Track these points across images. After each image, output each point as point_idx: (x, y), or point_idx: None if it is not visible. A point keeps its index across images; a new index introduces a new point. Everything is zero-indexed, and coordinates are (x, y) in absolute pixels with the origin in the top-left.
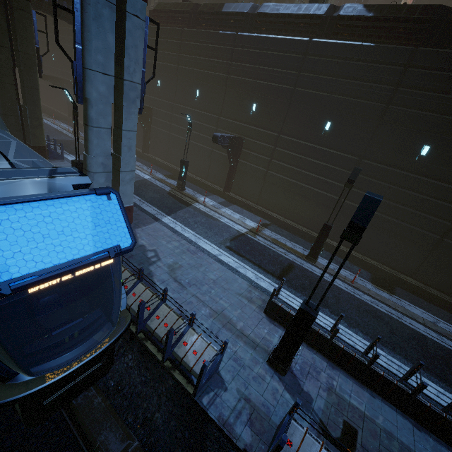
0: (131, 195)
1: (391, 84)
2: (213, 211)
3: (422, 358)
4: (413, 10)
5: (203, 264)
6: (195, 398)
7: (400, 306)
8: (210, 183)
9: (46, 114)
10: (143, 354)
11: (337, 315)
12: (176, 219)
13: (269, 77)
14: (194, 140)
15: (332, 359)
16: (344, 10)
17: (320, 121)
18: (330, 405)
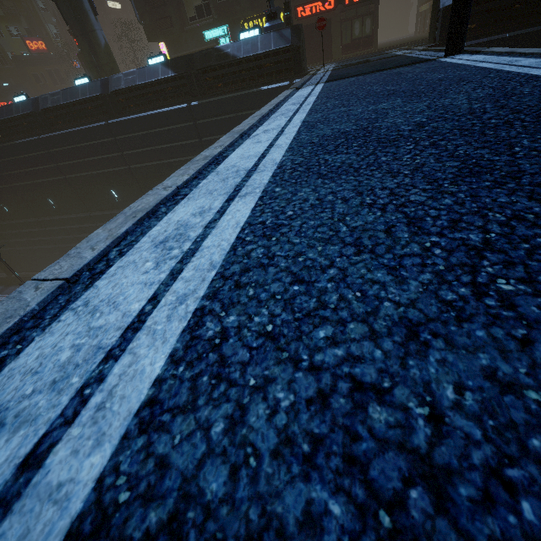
0: None
1: None
2: None
3: None
4: None
5: None
6: None
7: None
8: (0, 275)
9: None
10: None
11: None
12: None
13: None
14: None
15: None
16: None
17: None
18: None
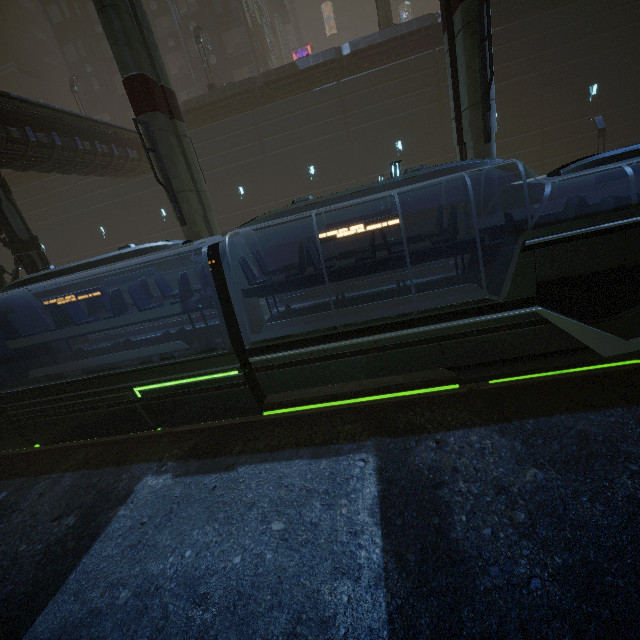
0: None
1: (536, 52)
2: None
3: None
4: None
5: None
6: None
7: None
8: None
9: None
10: None
11: None
12: None
13: (404, 106)
14: None
15: None
16: None
17: None
18: None
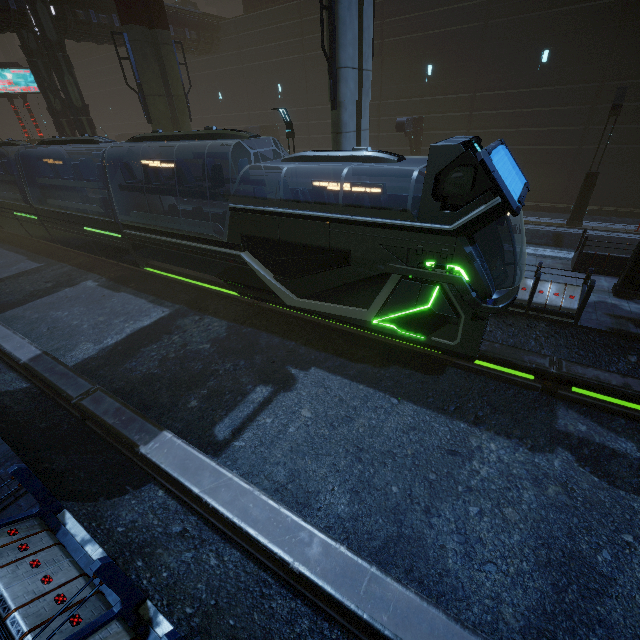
0: None
1: None
2: None
3: None
4: None
5: None
6: (578, 324)
7: None
8: None
9: None
10: (498, 316)
11: None
12: None
13: (445, 21)
14: None
15: None
16: None
17: (532, 54)
18: None
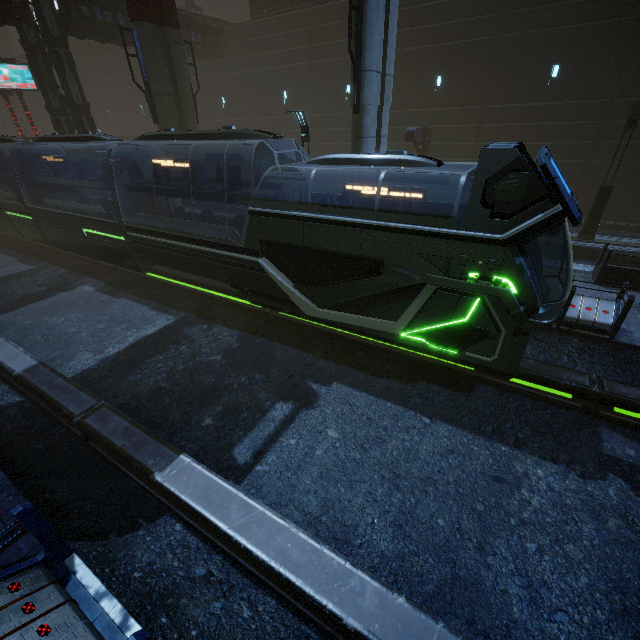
0: None
1: None
2: None
3: None
4: None
5: None
6: (614, 340)
7: None
8: None
9: None
10: None
11: None
12: None
13: (456, 33)
14: None
15: None
16: None
17: (542, 69)
18: None
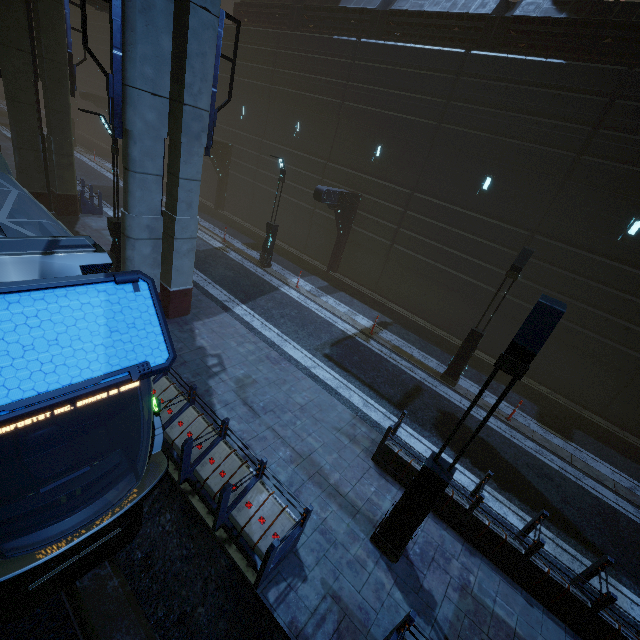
0: (189, 274)
1: (588, 123)
2: (309, 300)
3: (610, 545)
4: (630, 10)
5: (287, 380)
6: (258, 591)
7: (579, 461)
8: (308, 258)
9: (85, 149)
10: (187, 514)
11: (482, 469)
12: (254, 310)
13: (402, 106)
14: (289, 195)
15: (471, 539)
16: (522, 9)
17: (475, 175)
18: (463, 615)
